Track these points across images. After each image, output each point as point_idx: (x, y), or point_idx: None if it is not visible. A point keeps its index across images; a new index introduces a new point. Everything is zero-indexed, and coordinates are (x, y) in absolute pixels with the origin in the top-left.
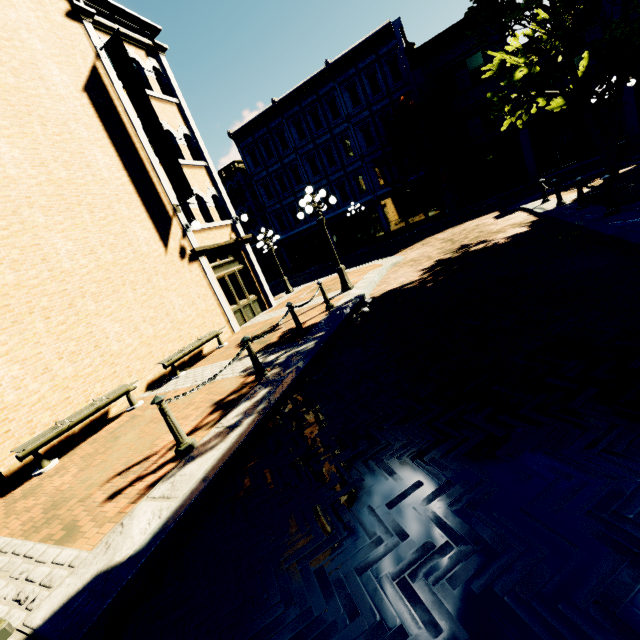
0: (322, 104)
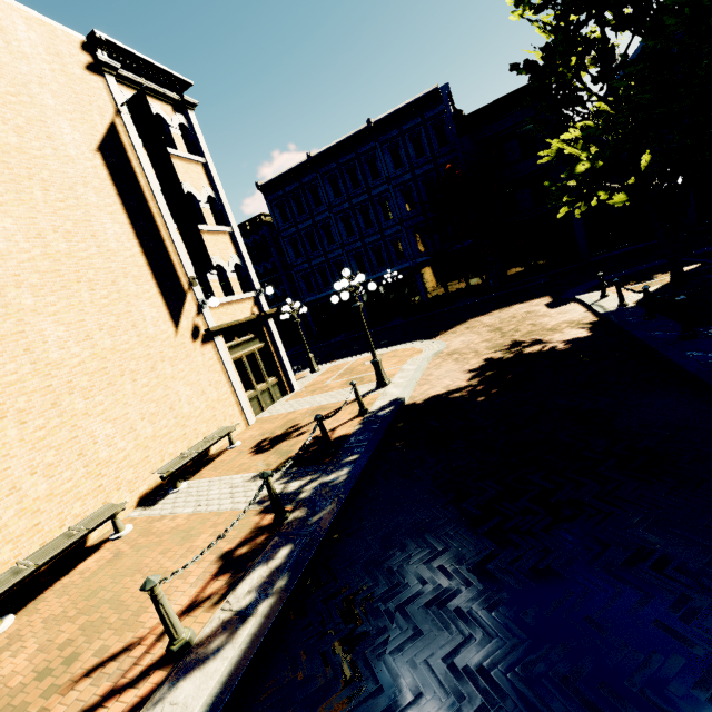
0: (361, 163)
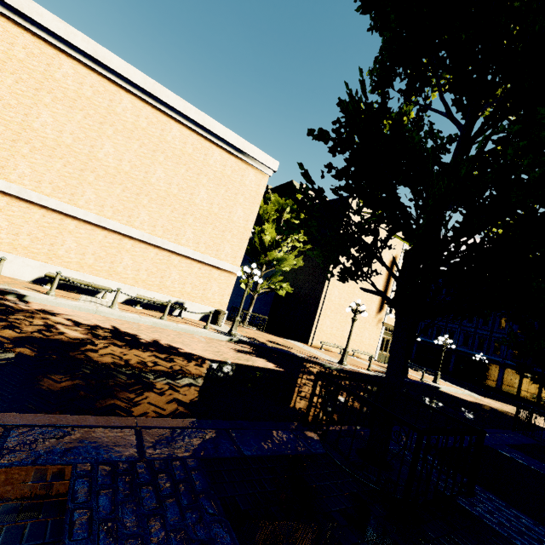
0: None
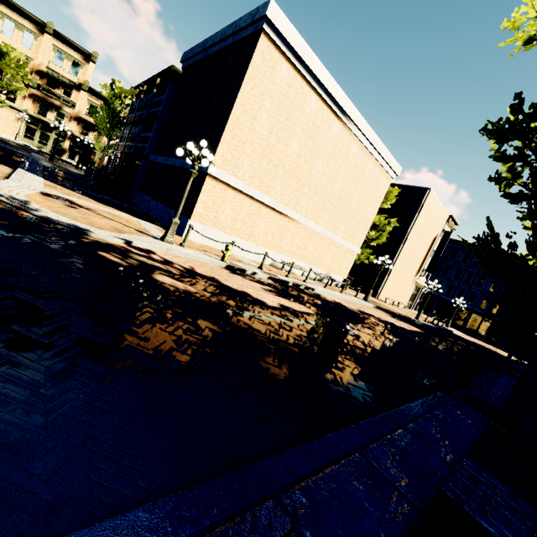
0: None
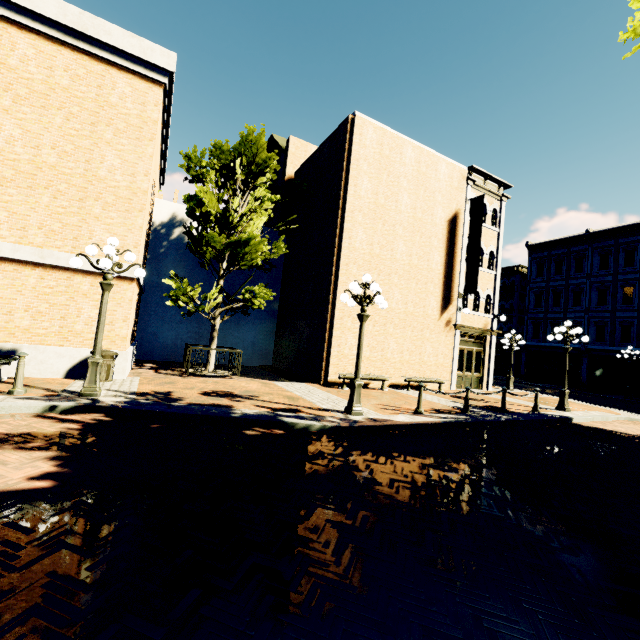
0: None
